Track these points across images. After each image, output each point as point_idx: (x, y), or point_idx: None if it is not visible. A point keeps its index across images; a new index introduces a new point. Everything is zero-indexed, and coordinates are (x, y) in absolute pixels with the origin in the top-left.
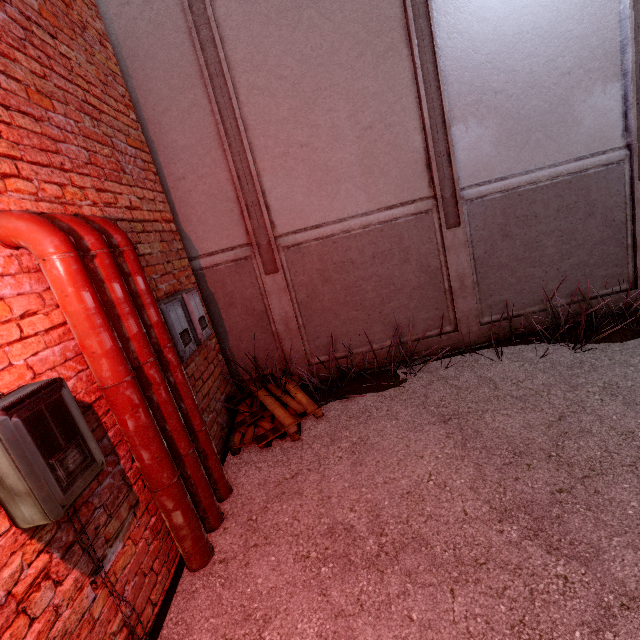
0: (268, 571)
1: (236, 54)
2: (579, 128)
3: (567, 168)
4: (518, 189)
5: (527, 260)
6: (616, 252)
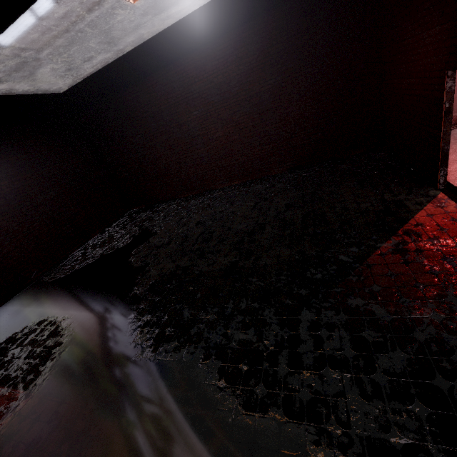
0: (454, 157)
1: None
2: None
3: None
4: None
5: None
6: None
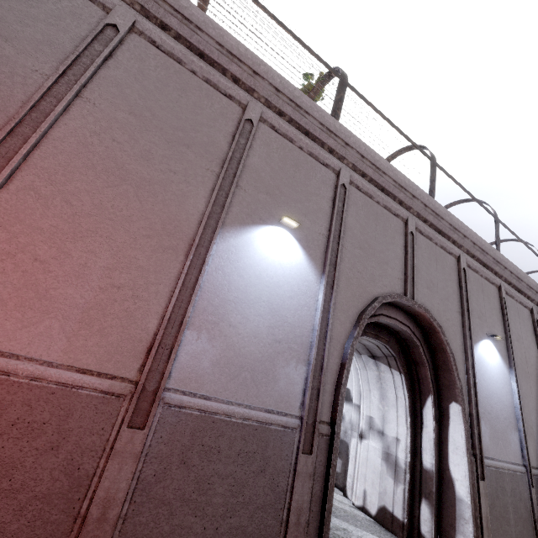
0: None
1: (42, 161)
2: (275, 385)
3: (258, 415)
4: (215, 415)
5: (192, 503)
6: (272, 525)
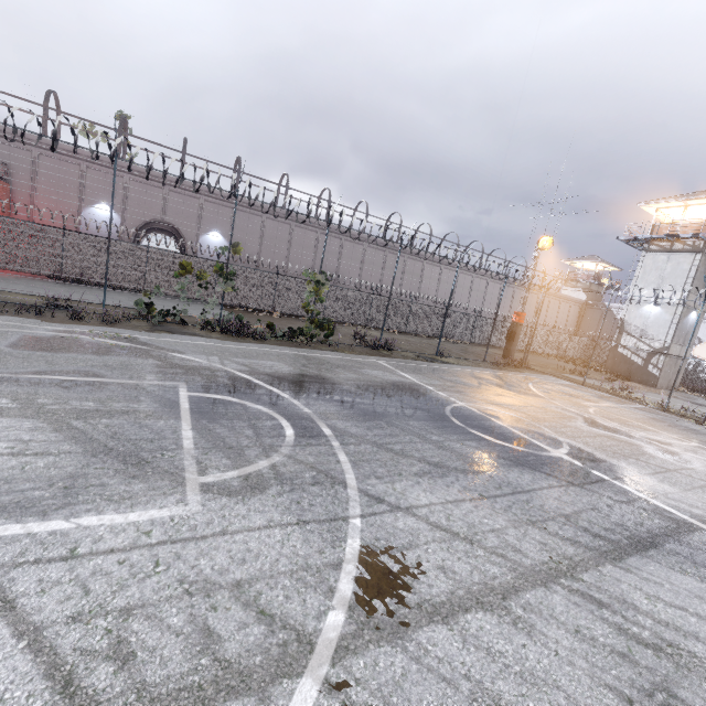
0: None
1: (39, 202)
2: None
3: None
4: None
5: None
6: None
